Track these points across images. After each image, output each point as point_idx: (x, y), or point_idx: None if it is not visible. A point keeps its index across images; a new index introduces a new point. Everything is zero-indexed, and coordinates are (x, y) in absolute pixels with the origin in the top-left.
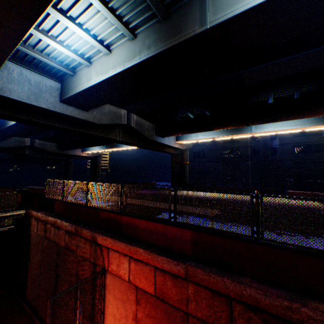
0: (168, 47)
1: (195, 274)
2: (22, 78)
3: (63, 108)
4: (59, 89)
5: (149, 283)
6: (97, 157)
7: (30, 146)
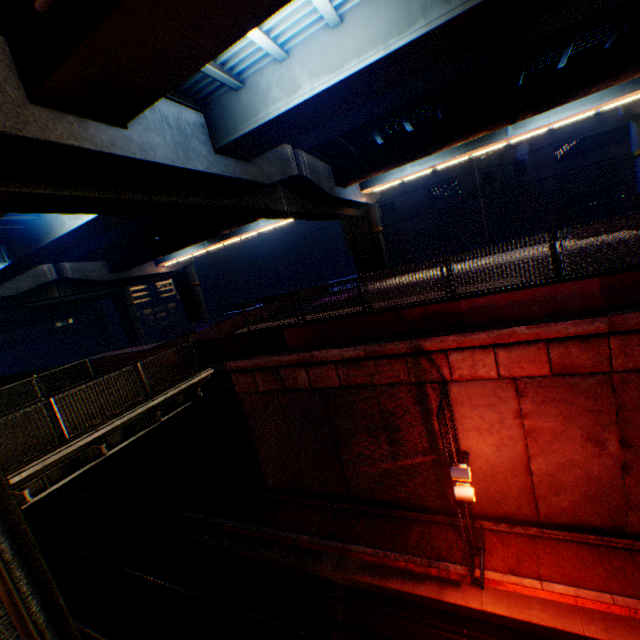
0: None
1: (624, 322)
2: (156, 118)
3: (221, 164)
4: (204, 127)
5: (537, 365)
6: (186, 269)
7: (55, 281)
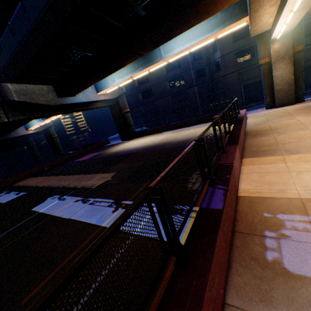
0: None
1: None
2: None
3: None
4: None
5: None
6: (48, 129)
7: None
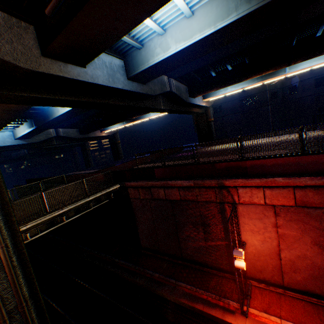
0: None
1: None
2: (100, 62)
3: (130, 85)
4: (123, 67)
5: (287, 200)
6: (114, 134)
7: (55, 137)
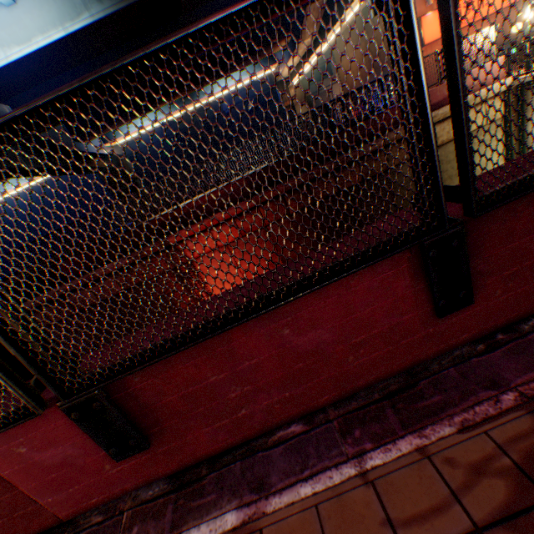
0: (133, 3)
1: (262, 198)
2: None
3: None
4: None
5: (235, 234)
6: None
7: None
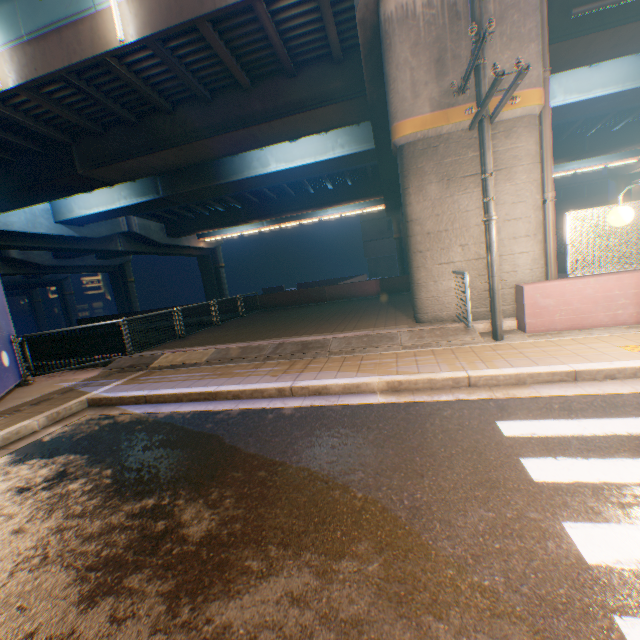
0: None
1: None
2: None
3: None
4: None
5: None
6: (215, 249)
7: (119, 234)
